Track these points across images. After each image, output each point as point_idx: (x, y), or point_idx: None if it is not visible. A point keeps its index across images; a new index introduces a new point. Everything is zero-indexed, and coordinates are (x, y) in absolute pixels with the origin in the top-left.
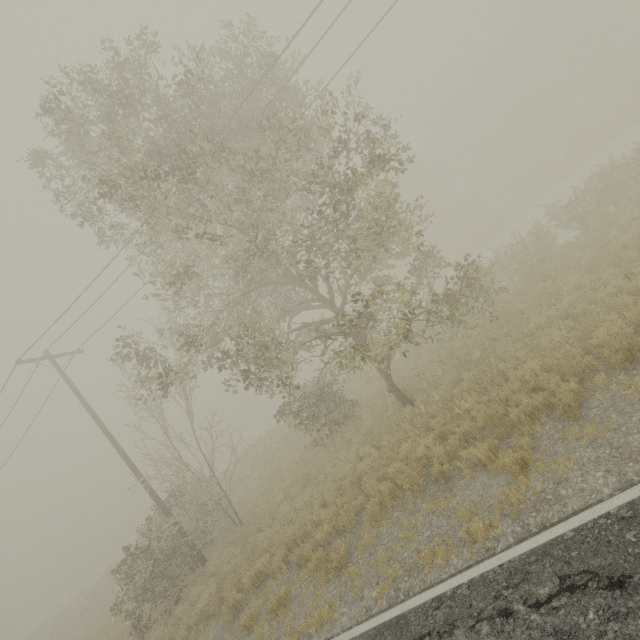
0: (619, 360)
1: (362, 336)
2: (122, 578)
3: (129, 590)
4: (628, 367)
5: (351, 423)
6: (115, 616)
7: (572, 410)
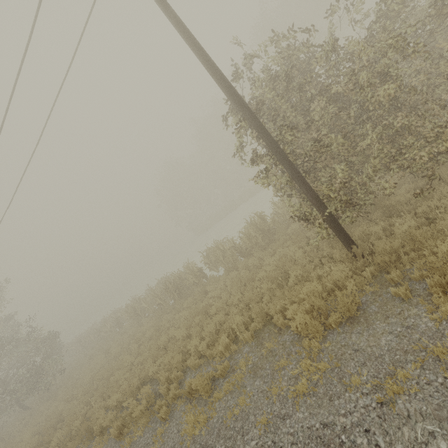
0: None
1: (6, 384)
2: None
3: None
4: None
5: (30, 400)
6: None
7: None
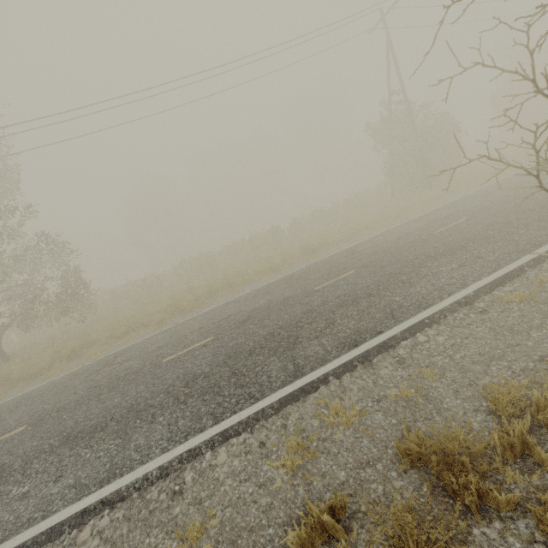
0: (66, 356)
1: None
2: None
3: None
4: (69, 359)
5: None
6: None
7: (32, 375)
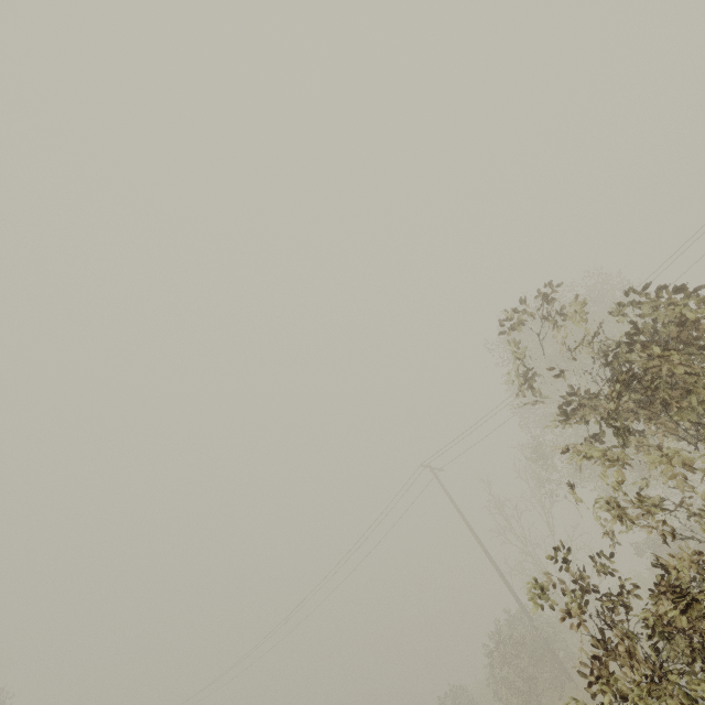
0: None
1: None
2: (498, 661)
3: (509, 672)
4: None
5: None
6: (504, 687)
7: None
